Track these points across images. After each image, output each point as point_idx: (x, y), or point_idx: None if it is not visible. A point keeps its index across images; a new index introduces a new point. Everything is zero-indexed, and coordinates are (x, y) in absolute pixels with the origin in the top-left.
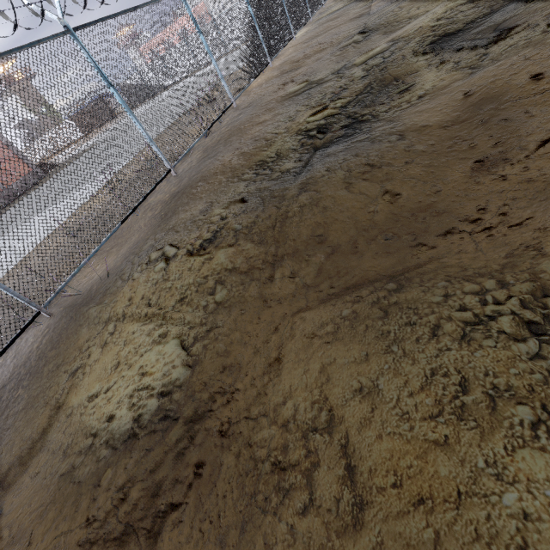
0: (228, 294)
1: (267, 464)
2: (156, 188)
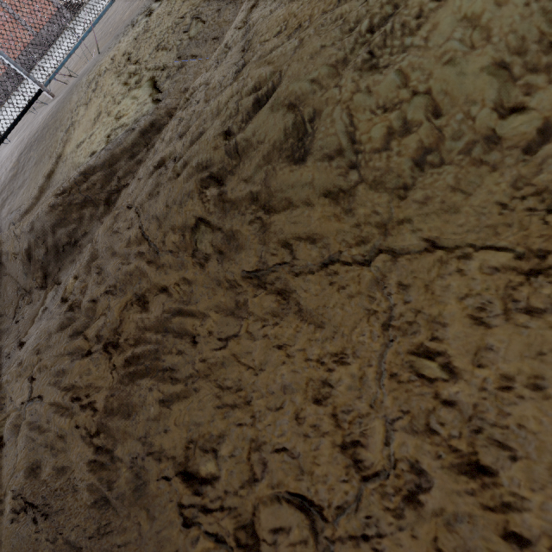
0: (202, 26)
1: (182, 101)
2: None
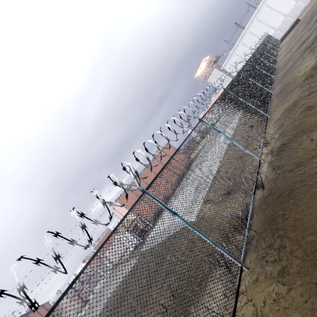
0: None
1: None
2: None
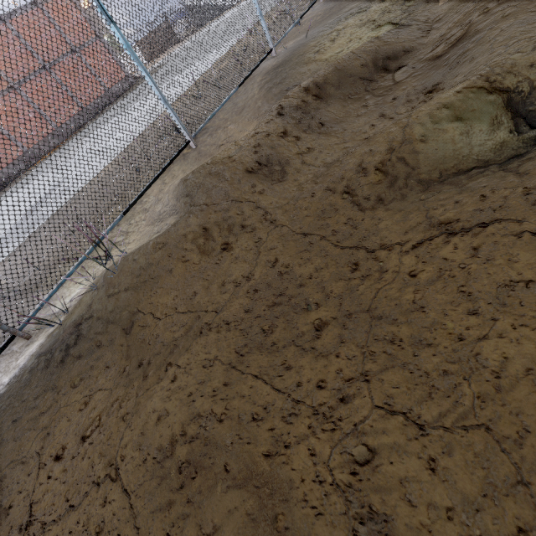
0: (414, 2)
1: None
2: (304, 16)
